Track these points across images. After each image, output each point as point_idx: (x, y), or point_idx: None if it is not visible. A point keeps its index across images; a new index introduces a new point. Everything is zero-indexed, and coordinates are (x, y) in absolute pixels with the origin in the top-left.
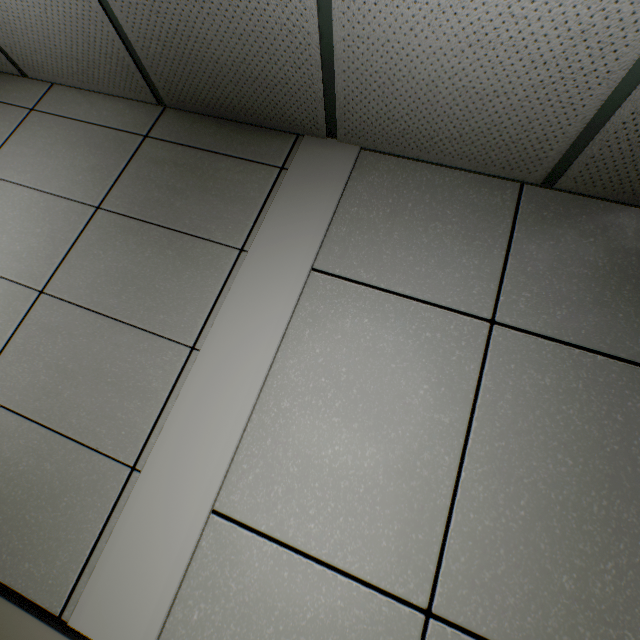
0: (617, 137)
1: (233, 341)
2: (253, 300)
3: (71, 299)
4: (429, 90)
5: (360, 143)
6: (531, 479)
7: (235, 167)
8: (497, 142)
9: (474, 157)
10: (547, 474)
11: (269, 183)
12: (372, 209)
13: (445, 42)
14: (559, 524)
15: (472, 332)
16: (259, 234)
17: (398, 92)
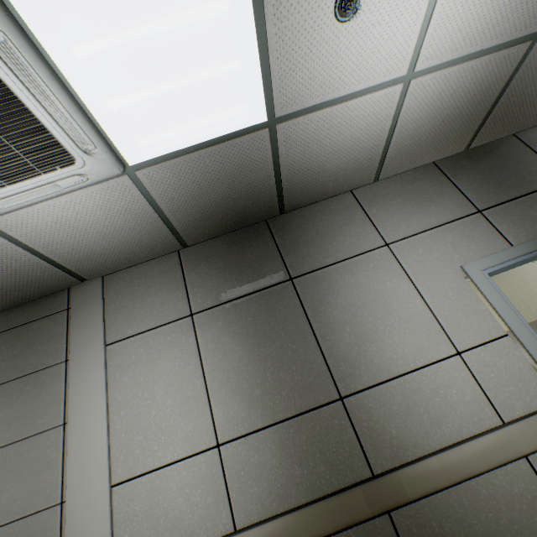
0: (184, 228)
1: (83, 405)
2: (84, 379)
3: None
4: (106, 250)
5: (100, 275)
6: (231, 364)
7: (43, 323)
8: (151, 248)
9: (150, 255)
10: (236, 358)
11: (65, 320)
12: (121, 300)
13: (95, 239)
14: (247, 373)
15: (186, 324)
16: (71, 347)
17: (95, 256)
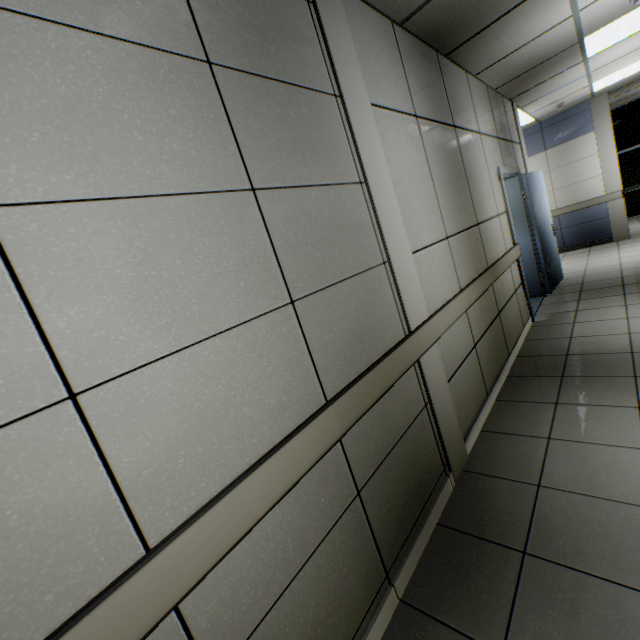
0: (438, 1)
1: (374, 168)
2: (365, 136)
3: (280, 185)
4: None
5: None
6: (442, 180)
7: None
8: None
9: (388, 2)
10: (443, 176)
11: (310, 20)
12: (362, 47)
13: None
14: (449, 191)
15: (415, 125)
16: (340, 79)
17: None
